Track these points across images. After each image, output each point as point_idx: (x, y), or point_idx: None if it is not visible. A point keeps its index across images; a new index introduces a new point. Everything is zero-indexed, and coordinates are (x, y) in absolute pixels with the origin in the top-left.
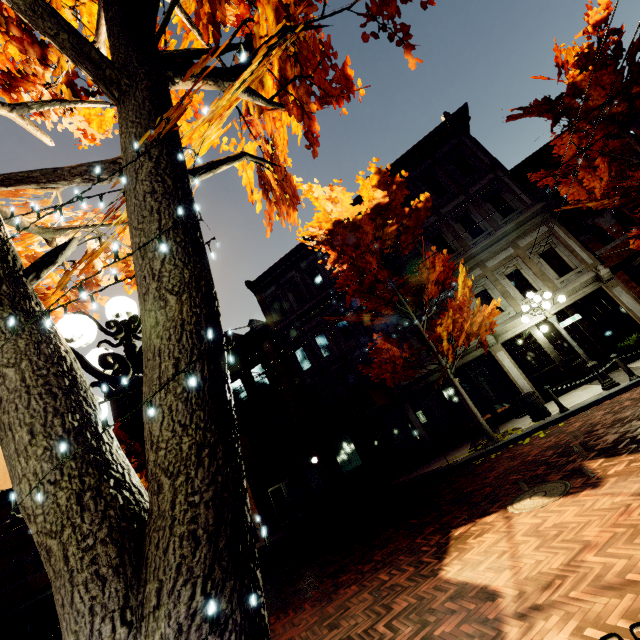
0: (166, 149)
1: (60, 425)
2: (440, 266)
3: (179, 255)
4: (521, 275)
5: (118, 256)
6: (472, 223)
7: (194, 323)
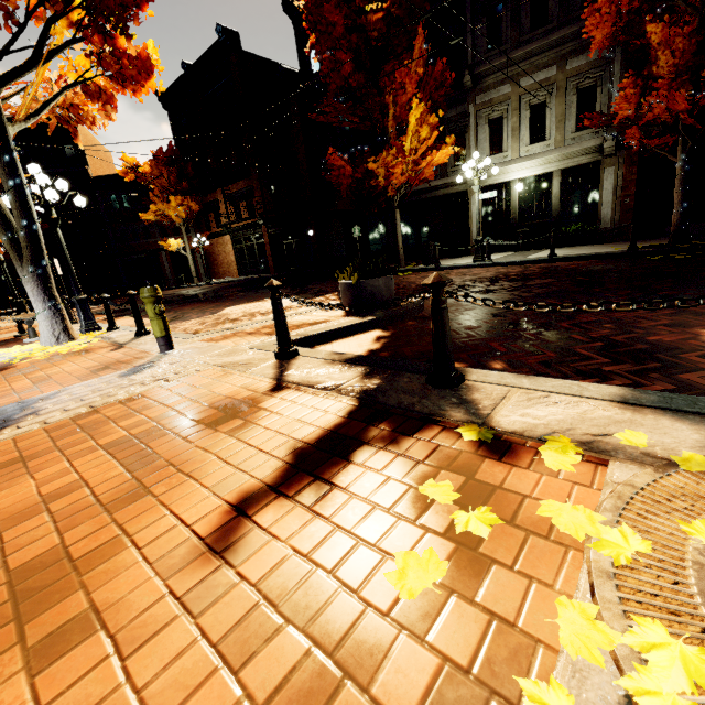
0: (3, 154)
1: (5, 232)
2: (413, 88)
3: (15, 198)
4: (544, 112)
5: (1, 196)
6: (544, 1)
7: (22, 219)
